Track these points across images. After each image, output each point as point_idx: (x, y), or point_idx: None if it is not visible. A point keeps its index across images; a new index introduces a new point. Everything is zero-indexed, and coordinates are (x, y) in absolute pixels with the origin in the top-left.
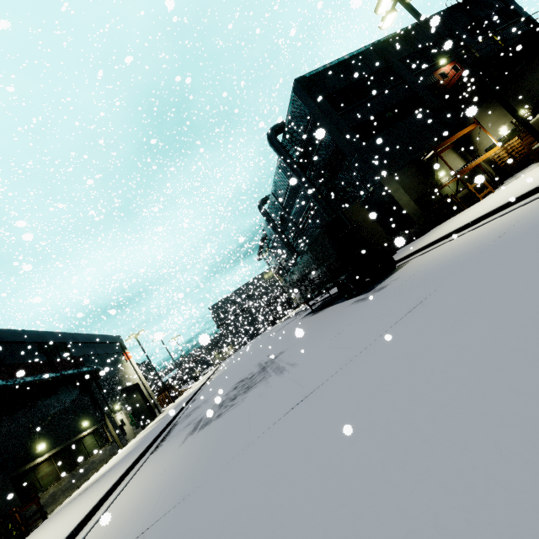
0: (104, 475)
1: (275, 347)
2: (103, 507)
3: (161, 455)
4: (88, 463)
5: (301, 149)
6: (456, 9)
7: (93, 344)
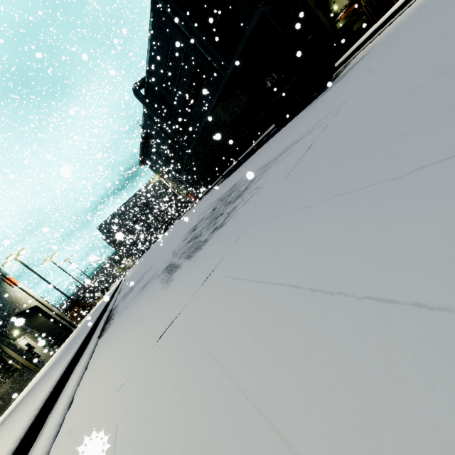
0: (22, 400)
1: (209, 202)
2: (39, 445)
3: (127, 322)
4: None
5: None
6: None
7: None
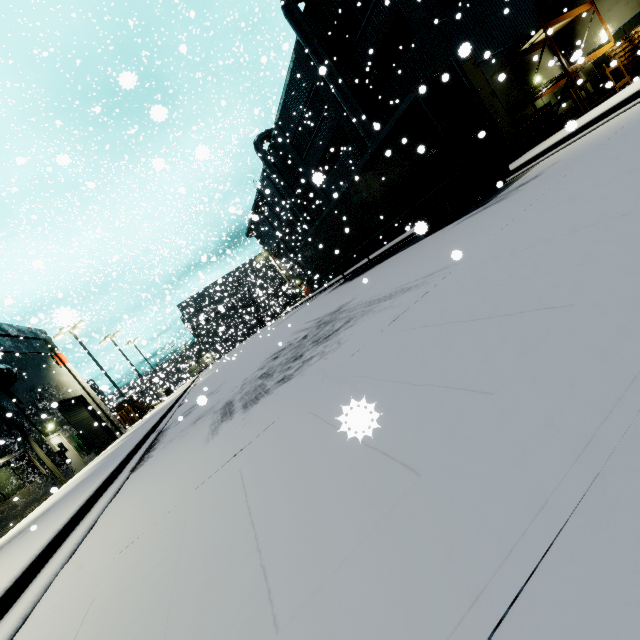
0: (35, 521)
1: (312, 315)
2: (31, 590)
3: (161, 466)
4: (5, 509)
5: (334, 30)
6: None
7: None
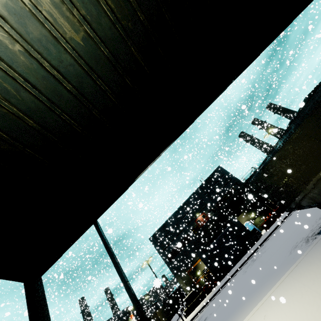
0: None
1: None
2: None
3: None
4: None
5: None
6: (203, 184)
7: (117, 318)
